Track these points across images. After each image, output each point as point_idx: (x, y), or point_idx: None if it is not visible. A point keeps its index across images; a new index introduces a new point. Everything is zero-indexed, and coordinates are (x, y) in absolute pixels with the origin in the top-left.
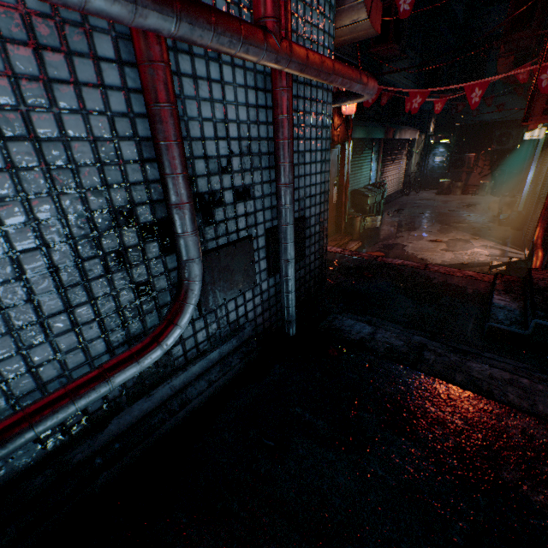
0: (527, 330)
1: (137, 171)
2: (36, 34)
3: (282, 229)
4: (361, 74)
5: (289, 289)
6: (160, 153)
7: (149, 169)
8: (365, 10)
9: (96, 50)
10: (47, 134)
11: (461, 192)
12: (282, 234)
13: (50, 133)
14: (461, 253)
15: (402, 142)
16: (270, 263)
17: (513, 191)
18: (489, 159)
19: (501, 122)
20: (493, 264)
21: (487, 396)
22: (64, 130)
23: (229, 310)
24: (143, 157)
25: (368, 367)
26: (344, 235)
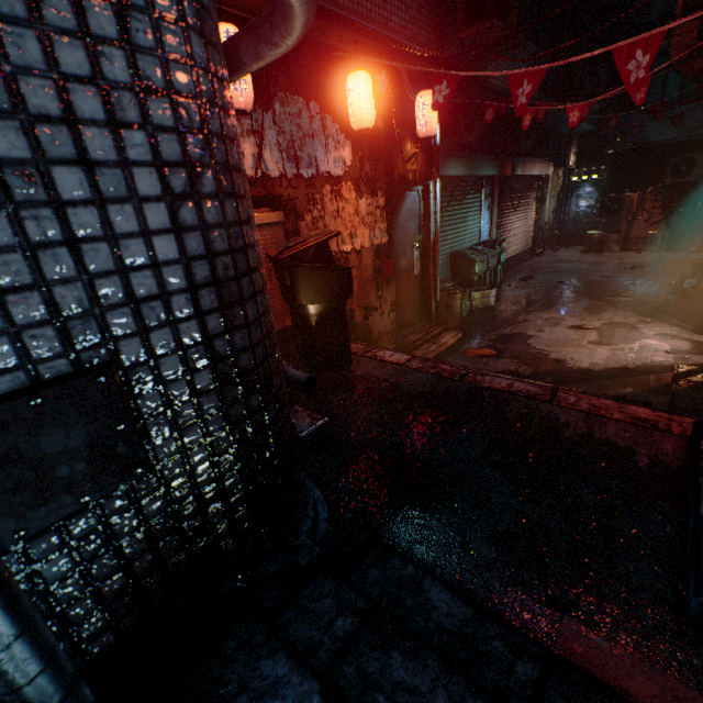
0: None
1: None
2: None
3: None
4: None
5: None
6: None
7: None
8: None
9: None
10: None
11: (621, 248)
12: None
13: None
14: (622, 349)
15: (529, 181)
16: None
17: (702, 244)
18: (660, 199)
19: (677, 143)
20: (680, 369)
21: None
22: None
23: None
24: None
25: None
26: (435, 321)
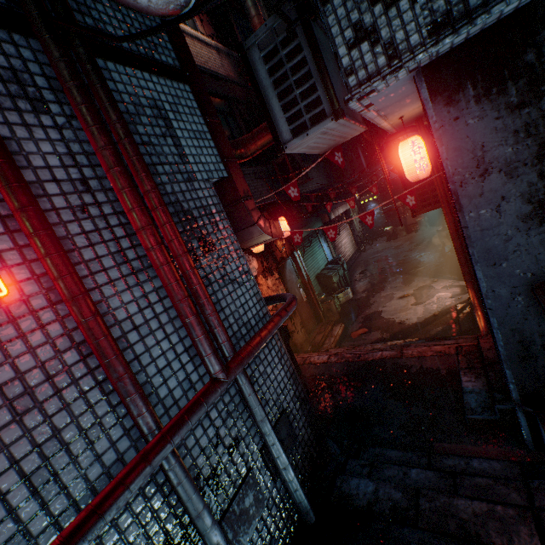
0: (496, 415)
1: (164, 508)
2: (98, 490)
3: (271, 449)
4: (282, 314)
5: (295, 488)
6: (177, 492)
7: (171, 498)
8: (268, 236)
9: (127, 462)
10: (112, 541)
11: (406, 232)
12: (272, 451)
13: (113, 539)
14: (429, 303)
15: (339, 215)
16: (272, 472)
17: (443, 225)
18: None
19: None
20: (458, 308)
21: (476, 542)
22: (120, 529)
23: (254, 542)
24: (166, 494)
25: (382, 541)
26: (326, 322)
